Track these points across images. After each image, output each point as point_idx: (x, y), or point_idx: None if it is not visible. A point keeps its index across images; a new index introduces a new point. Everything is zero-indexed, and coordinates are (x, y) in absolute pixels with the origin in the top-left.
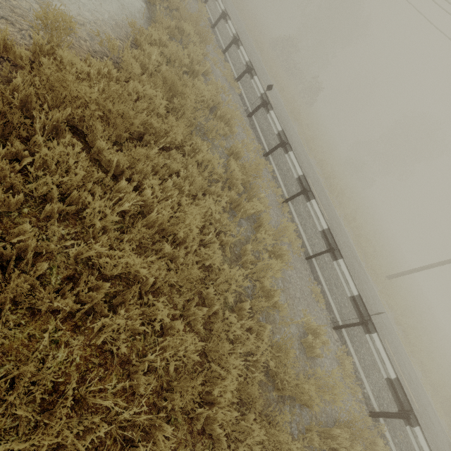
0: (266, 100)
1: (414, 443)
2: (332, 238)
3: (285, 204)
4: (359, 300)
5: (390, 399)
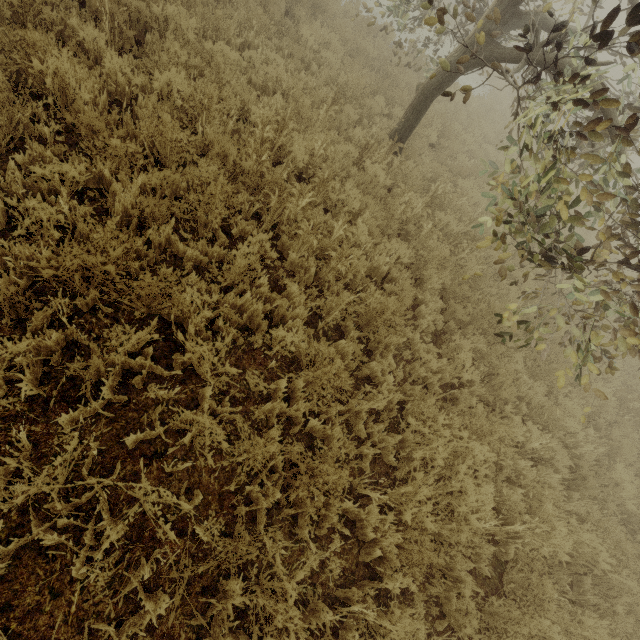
0: None
1: None
2: None
3: None
4: None
5: None
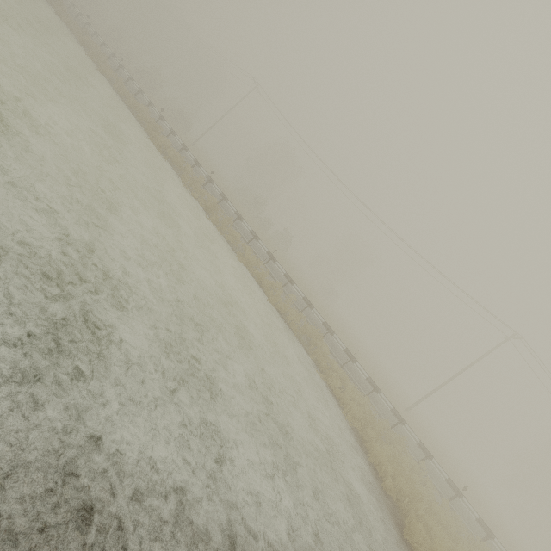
0: (350, 354)
1: (496, 547)
2: (424, 446)
3: (392, 431)
4: (450, 480)
5: (473, 526)
